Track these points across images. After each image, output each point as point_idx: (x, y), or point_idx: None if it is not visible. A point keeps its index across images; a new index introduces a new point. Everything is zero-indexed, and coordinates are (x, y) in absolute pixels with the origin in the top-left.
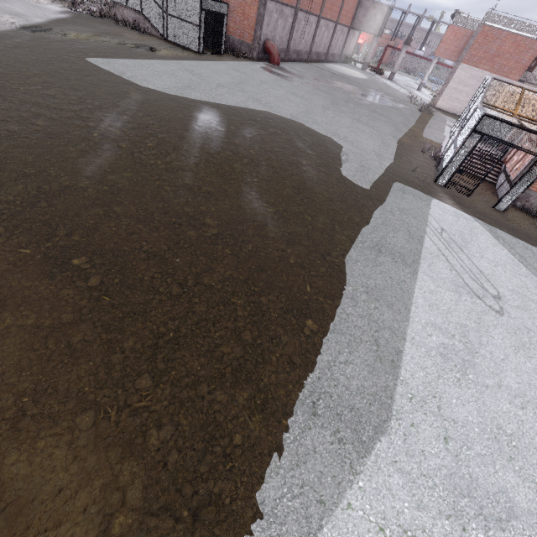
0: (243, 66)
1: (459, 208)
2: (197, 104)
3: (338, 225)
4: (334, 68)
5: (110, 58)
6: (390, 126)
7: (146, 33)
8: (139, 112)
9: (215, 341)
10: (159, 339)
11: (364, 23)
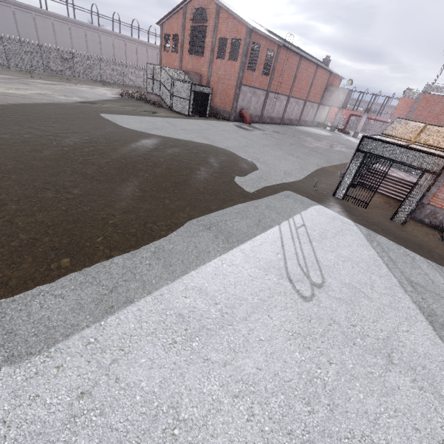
0: (217, 123)
1: (344, 215)
2: (150, 135)
3: (190, 208)
4: (302, 128)
5: (117, 114)
6: (322, 159)
7: (160, 107)
8: (101, 136)
9: None
10: None
11: (330, 100)
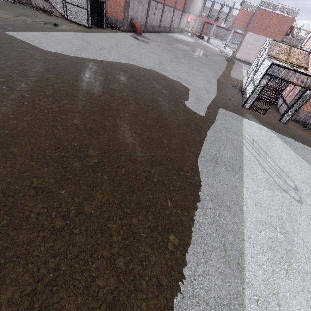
0: (118, 35)
1: (260, 123)
2: (85, 61)
3: (186, 144)
4: (175, 36)
5: (24, 31)
6: (211, 71)
7: (52, 15)
8: (41, 68)
9: (91, 275)
10: (38, 283)
11: (191, 8)
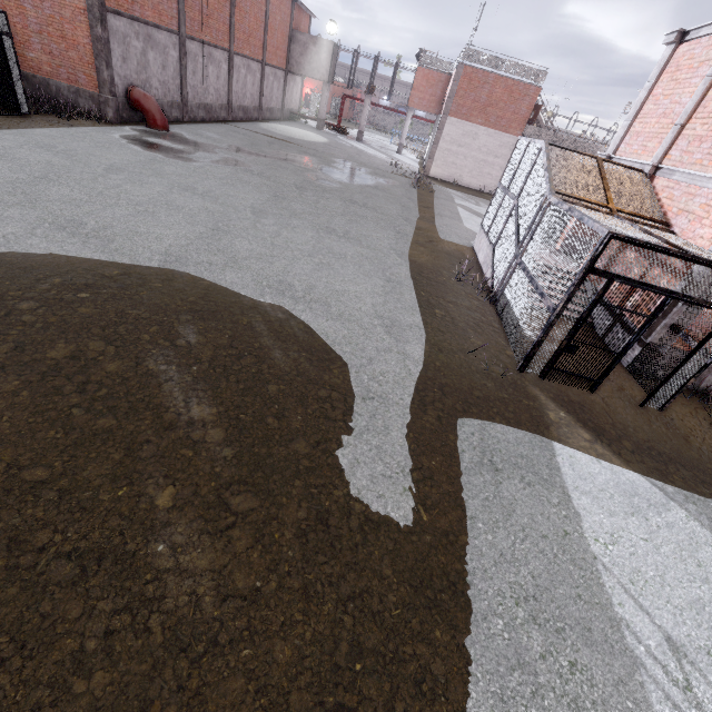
0: (73, 137)
1: (609, 454)
2: None
3: None
4: (275, 129)
5: None
6: (386, 228)
7: None
8: None
9: None
10: None
11: (305, 64)
